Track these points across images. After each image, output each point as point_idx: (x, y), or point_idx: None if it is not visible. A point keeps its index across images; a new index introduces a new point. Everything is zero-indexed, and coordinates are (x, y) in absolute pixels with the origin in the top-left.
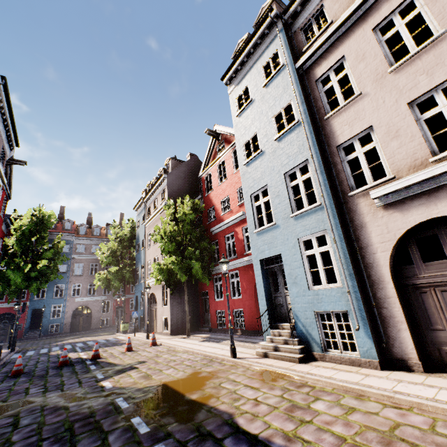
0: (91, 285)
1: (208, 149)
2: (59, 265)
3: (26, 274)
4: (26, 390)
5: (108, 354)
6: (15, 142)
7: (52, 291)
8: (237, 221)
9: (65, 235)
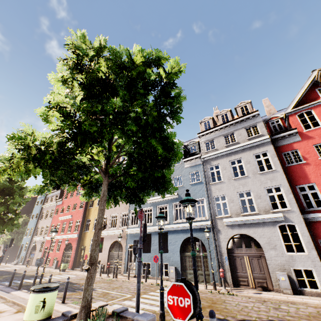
0: None
1: None
2: None
3: None
4: None
5: None
6: None
7: None
8: None
9: None
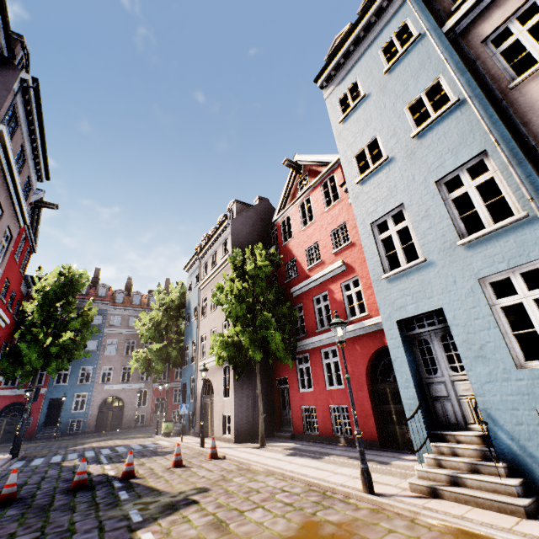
0: (125, 368)
1: (285, 186)
2: (87, 342)
3: (45, 349)
4: (9, 538)
5: (146, 470)
6: (45, 173)
7: (77, 375)
8: (333, 274)
9: (98, 302)
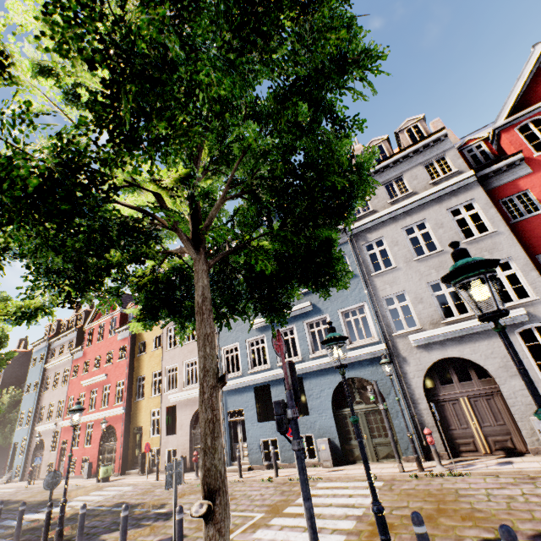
0: None
1: None
2: None
3: None
4: None
5: None
6: None
7: None
8: None
9: None
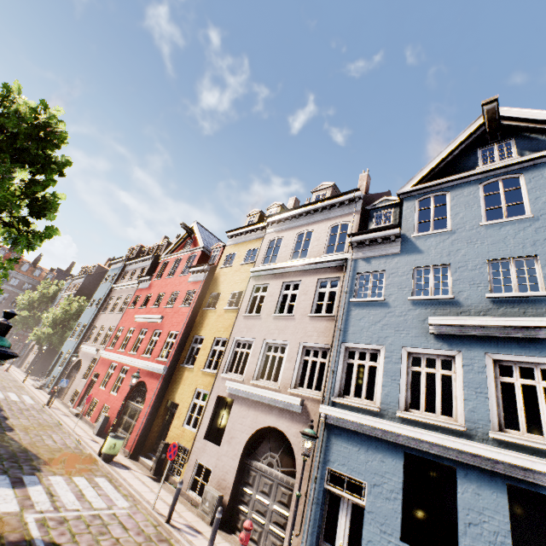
0: None
1: None
2: None
3: None
4: None
5: None
6: None
7: None
8: None
9: None
